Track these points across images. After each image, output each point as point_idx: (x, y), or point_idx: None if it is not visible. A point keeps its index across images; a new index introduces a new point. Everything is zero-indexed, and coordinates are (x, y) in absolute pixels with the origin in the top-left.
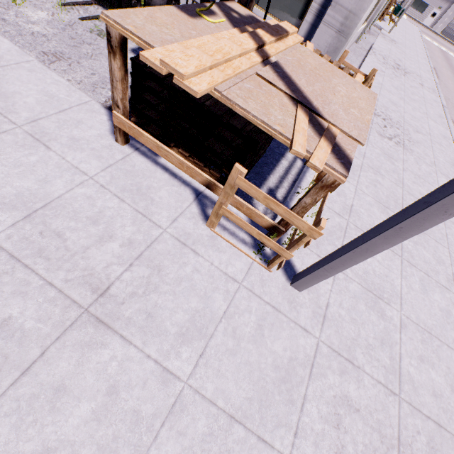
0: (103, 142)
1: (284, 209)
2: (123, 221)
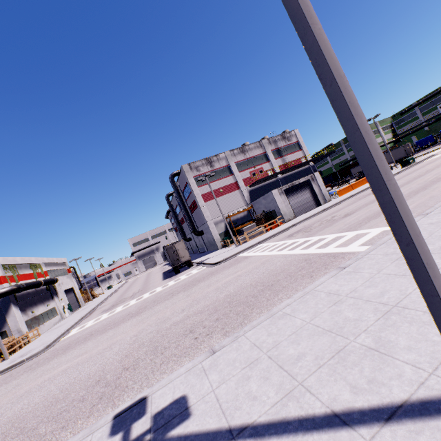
0: None
1: None
2: None
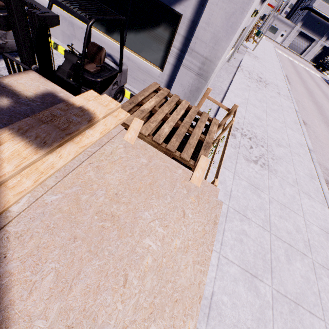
0: None
1: None
2: None
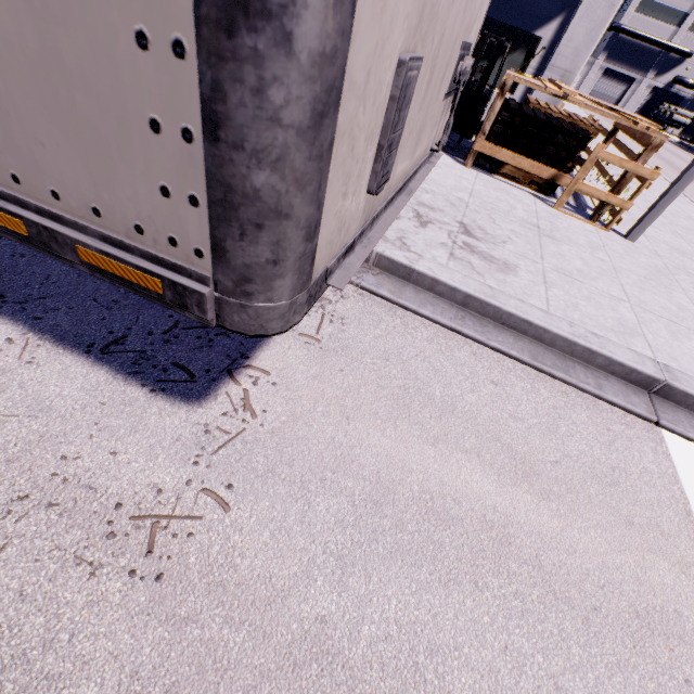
0: (458, 166)
1: (633, 164)
2: (512, 202)
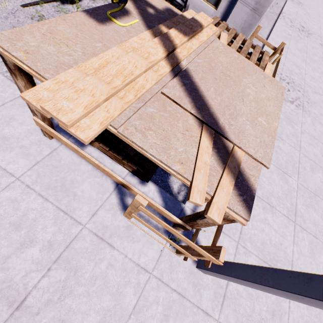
0: (33, 137)
1: (185, 239)
2: (44, 222)
